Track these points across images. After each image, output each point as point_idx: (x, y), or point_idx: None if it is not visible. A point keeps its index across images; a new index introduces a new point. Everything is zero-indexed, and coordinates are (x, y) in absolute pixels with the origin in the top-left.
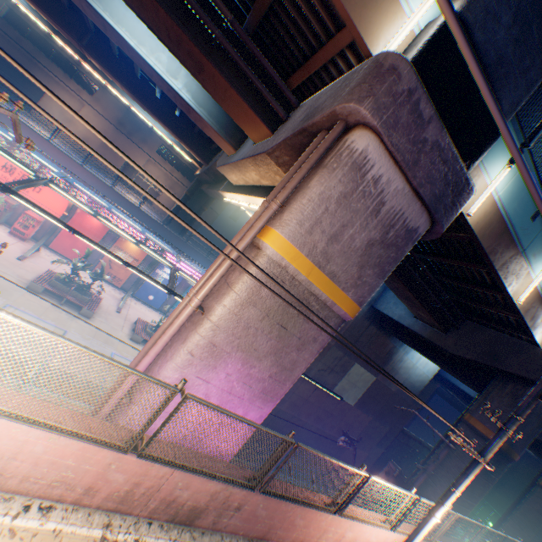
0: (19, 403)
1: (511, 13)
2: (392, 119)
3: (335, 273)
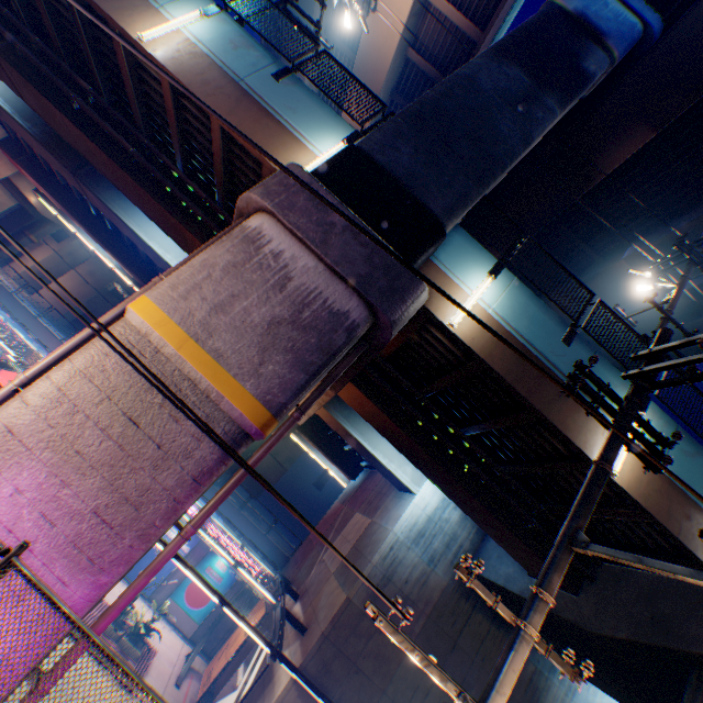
0: None
1: (411, 147)
2: (288, 203)
3: (224, 352)
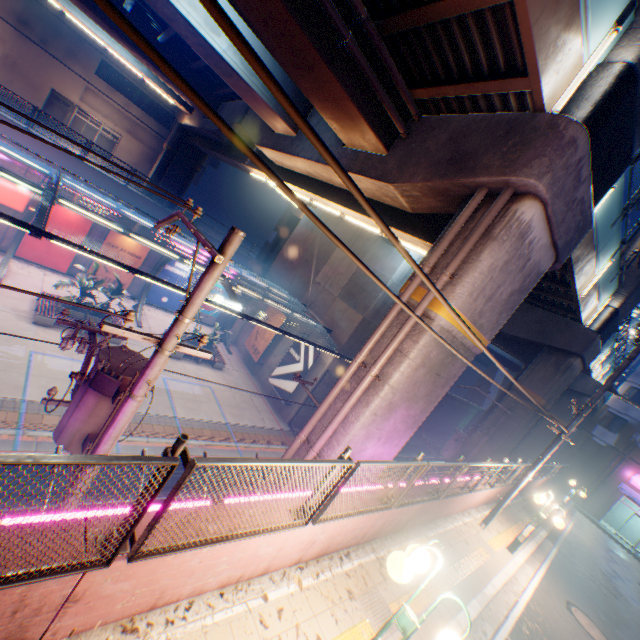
0: (352, 507)
1: None
2: (559, 189)
3: (482, 325)
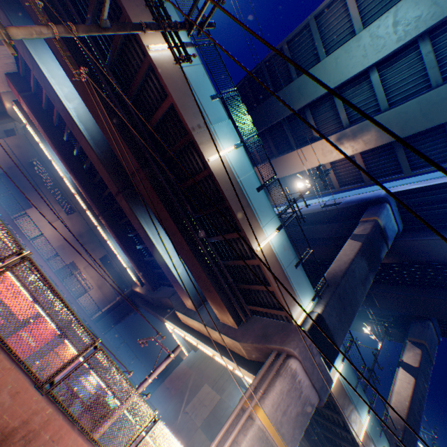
0: None
1: (335, 312)
2: (304, 355)
3: (284, 433)
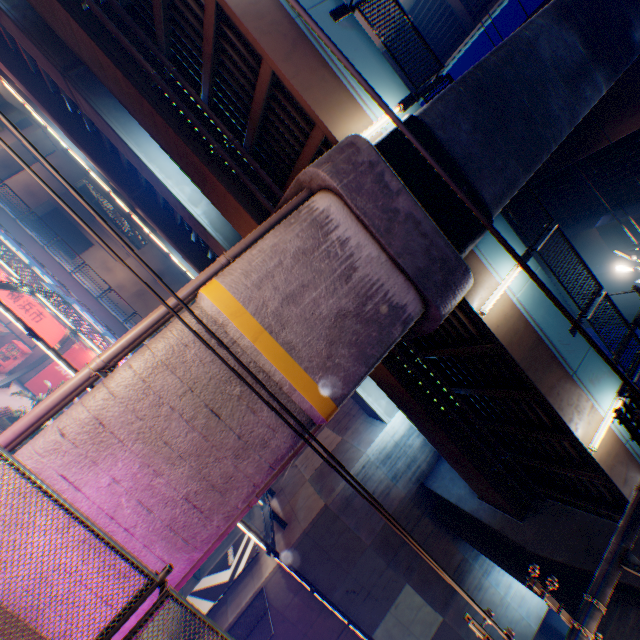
0: None
1: (469, 124)
2: (355, 185)
3: (295, 345)
